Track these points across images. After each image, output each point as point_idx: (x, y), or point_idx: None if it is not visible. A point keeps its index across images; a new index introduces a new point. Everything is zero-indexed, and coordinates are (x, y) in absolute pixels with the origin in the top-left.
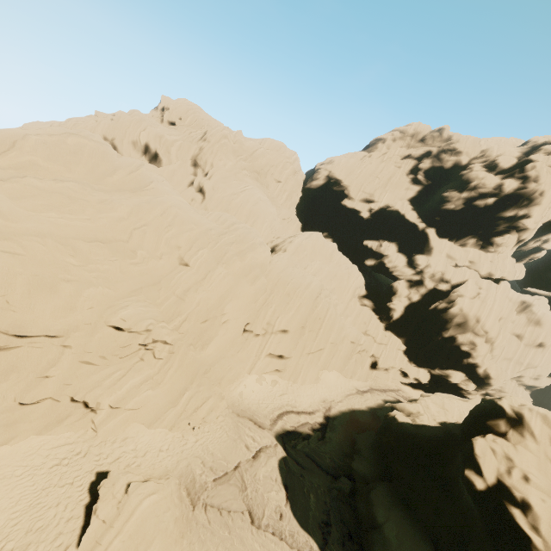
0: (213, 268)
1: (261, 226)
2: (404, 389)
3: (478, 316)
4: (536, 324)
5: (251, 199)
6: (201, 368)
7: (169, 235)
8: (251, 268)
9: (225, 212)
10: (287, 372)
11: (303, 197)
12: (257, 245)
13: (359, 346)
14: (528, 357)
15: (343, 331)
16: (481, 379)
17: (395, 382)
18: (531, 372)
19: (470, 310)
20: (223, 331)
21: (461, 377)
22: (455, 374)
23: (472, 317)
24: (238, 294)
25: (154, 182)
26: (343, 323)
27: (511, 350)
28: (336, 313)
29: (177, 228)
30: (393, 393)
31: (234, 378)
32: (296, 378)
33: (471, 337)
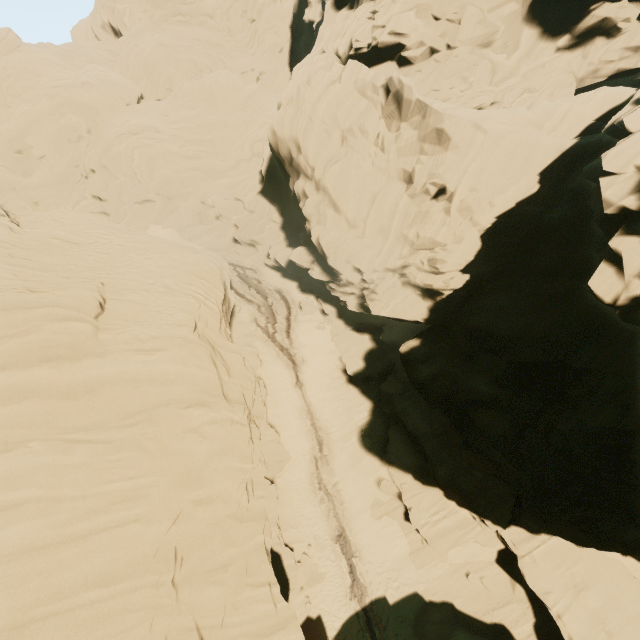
0: (17, 106)
1: (158, 78)
2: (263, 272)
3: (295, 138)
4: (435, 144)
5: (149, 47)
6: (6, 184)
7: (7, 85)
8: (59, 106)
9: (126, 69)
10: (112, 216)
11: (298, 35)
12: (75, 85)
13: (212, 209)
14: (415, 225)
15: (190, 188)
16: (324, 259)
17: (255, 261)
18: (419, 257)
19: (281, 128)
20: (44, 165)
21: (300, 254)
22: (294, 250)
23: (289, 142)
24: (37, 129)
25: (21, 45)
26: (184, 176)
27: (385, 211)
28: (154, 158)
29: (15, 79)
30: (232, 267)
31: (49, 204)
32: (119, 223)
33: (302, 182)
